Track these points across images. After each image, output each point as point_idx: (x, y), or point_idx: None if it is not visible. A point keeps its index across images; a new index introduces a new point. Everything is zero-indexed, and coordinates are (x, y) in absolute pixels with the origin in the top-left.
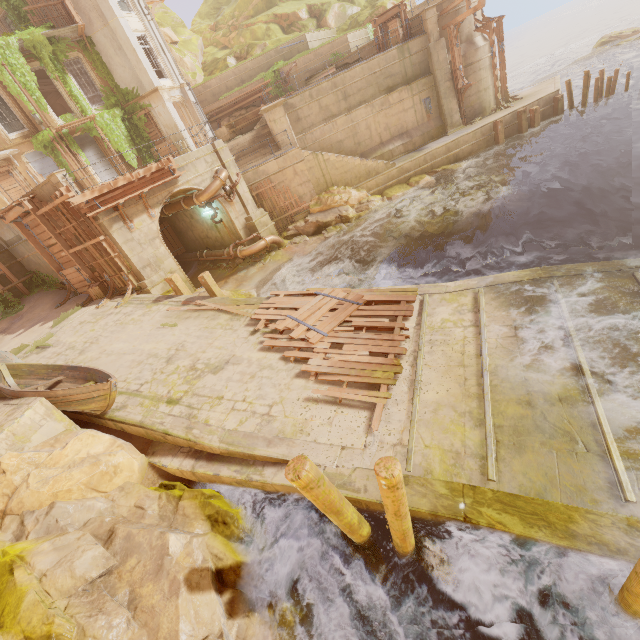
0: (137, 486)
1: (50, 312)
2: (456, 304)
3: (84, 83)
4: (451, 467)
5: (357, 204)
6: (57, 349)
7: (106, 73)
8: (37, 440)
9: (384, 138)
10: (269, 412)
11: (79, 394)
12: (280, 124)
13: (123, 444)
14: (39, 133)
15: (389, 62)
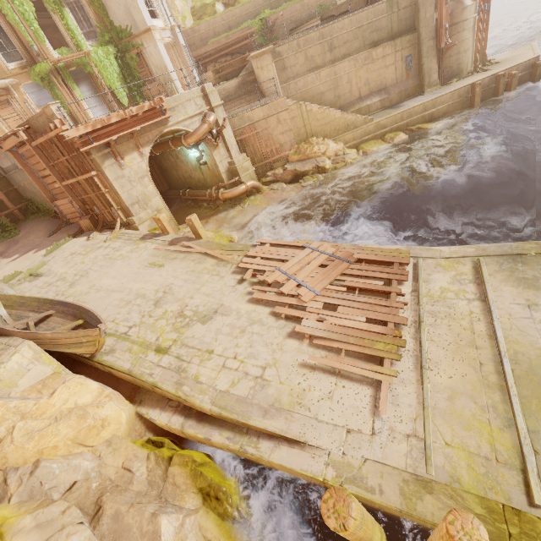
0: (125, 442)
1: (43, 240)
2: (454, 272)
3: (80, 19)
4: (482, 477)
5: (333, 156)
6: (48, 279)
7: (101, 9)
8: (24, 384)
9: (363, 93)
10: (262, 375)
11: (68, 338)
12: (267, 72)
13: (111, 394)
14: (36, 65)
15: (377, 16)
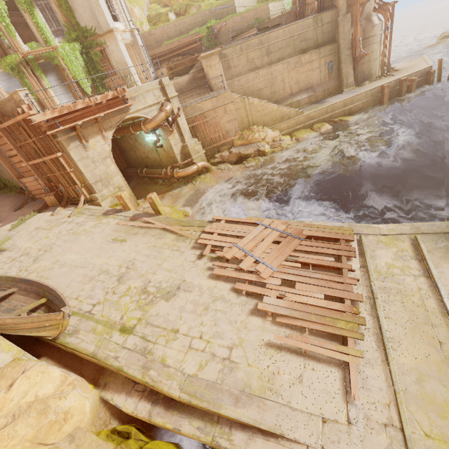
0: (89, 435)
1: (9, 214)
2: (395, 248)
3: (49, 19)
4: None
5: (271, 141)
6: (12, 254)
7: (69, 11)
8: None
9: (294, 90)
10: (230, 356)
11: (29, 323)
12: (215, 70)
13: (74, 381)
14: (7, 56)
15: (305, 28)
